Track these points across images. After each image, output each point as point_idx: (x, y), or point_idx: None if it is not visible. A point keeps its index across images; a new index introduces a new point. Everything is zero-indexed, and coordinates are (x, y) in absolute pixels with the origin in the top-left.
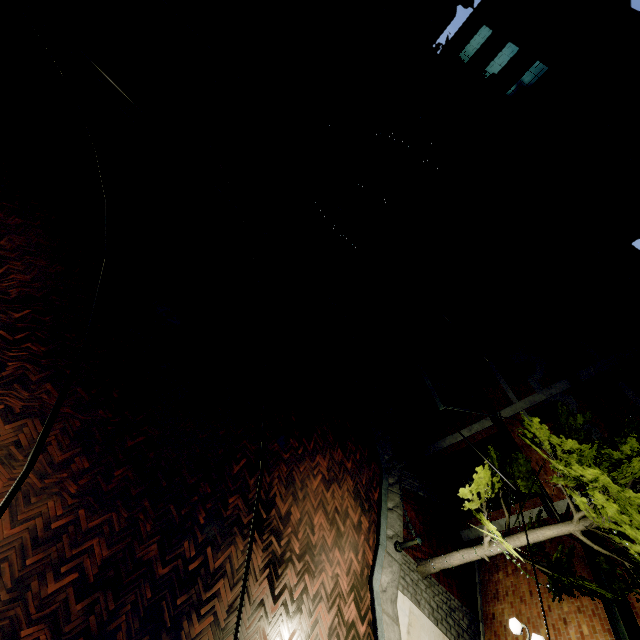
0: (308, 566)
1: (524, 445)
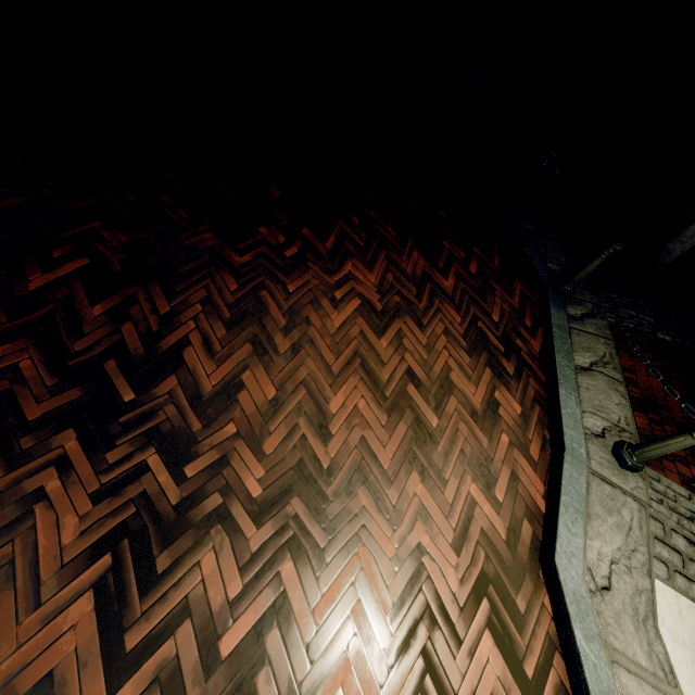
0: (297, 533)
1: None
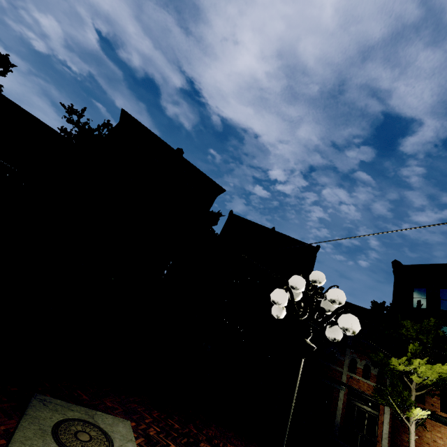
0: None
1: (359, 386)
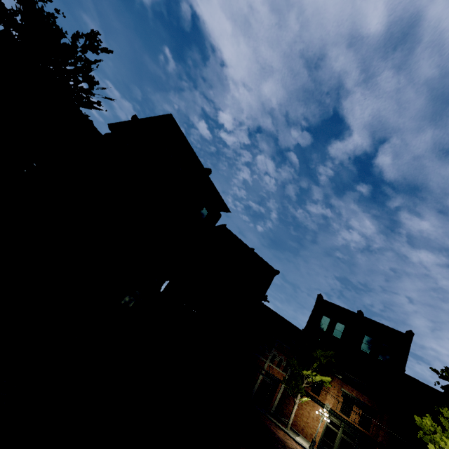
0: None
1: (272, 371)
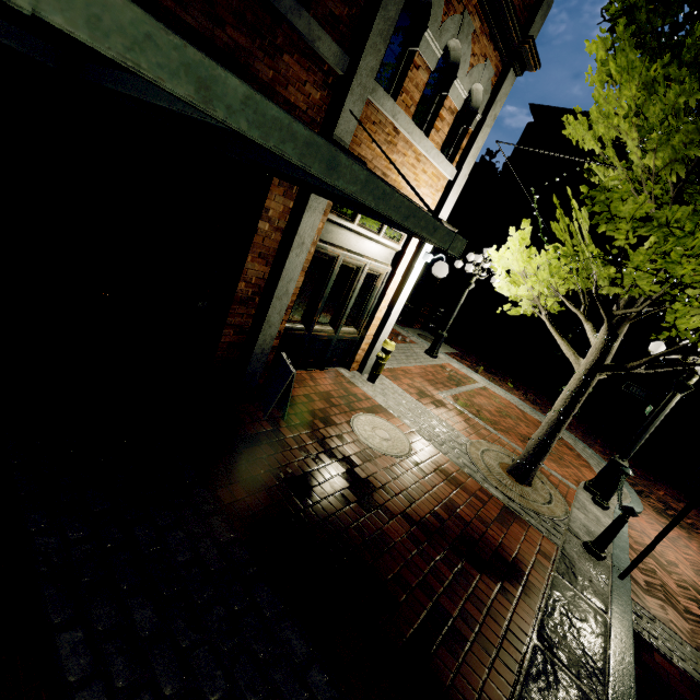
0: None
1: None
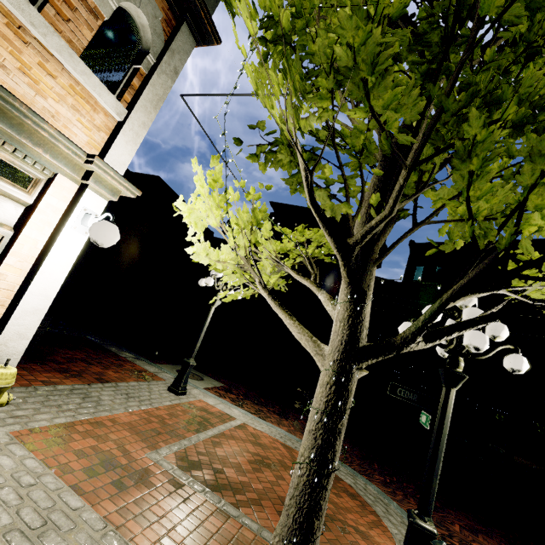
0: None
1: None
